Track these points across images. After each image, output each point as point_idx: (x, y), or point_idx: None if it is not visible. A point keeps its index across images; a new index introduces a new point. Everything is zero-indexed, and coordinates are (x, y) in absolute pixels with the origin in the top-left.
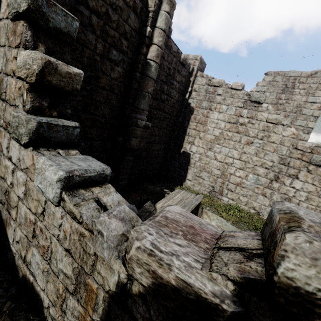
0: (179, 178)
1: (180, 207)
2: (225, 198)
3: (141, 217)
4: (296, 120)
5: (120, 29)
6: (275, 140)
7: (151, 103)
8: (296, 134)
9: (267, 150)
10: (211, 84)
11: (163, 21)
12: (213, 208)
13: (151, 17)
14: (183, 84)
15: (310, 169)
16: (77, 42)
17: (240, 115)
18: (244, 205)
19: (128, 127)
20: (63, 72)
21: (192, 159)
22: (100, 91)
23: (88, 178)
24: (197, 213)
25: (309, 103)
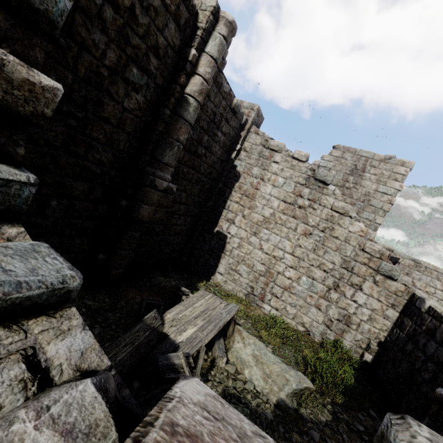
0: (207, 269)
1: (203, 324)
2: (267, 306)
3: (125, 389)
4: (363, 211)
5: (149, 40)
6: (339, 235)
7: (181, 156)
8: (364, 232)
9: (328, 246)
10: (268, 146)
11: (216, 46)
12: (250, 322)
13: (199, 36)
14: (231, 138)
15: (377, 279)
16: (72, 38)
17: (300, 194)
18: (290, 319)
19: (139, 186)
20: (17, 78)
21: (229, 244)
22: (101, 124)
23: (20, 302)
24: (227, 332)
25: (379, 193)
